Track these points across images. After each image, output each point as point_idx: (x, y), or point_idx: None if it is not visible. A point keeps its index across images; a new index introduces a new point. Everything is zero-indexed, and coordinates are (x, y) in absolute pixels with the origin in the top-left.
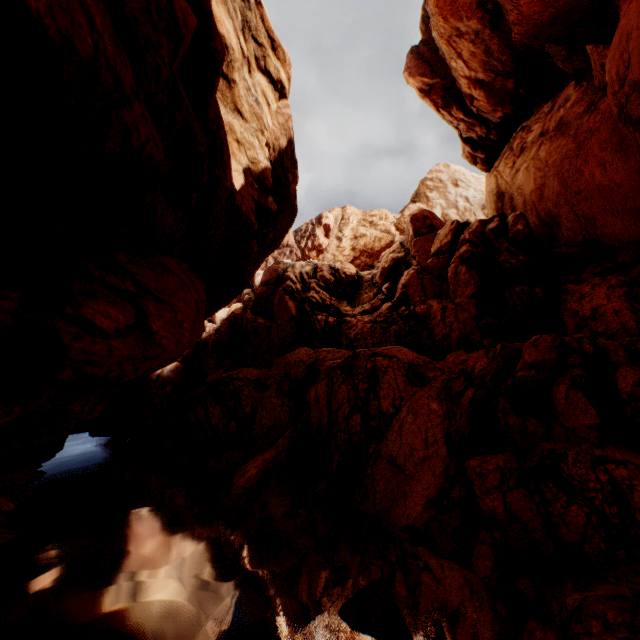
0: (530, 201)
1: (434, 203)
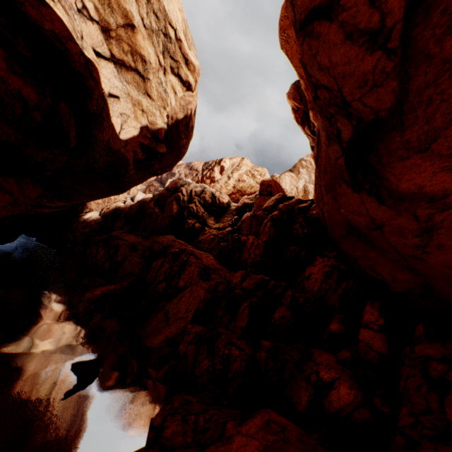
0: None
1: (302, 176)
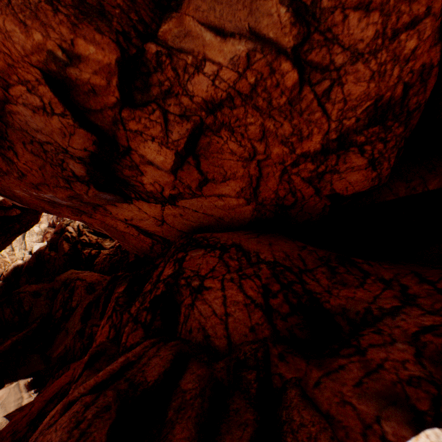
0: None
1: None
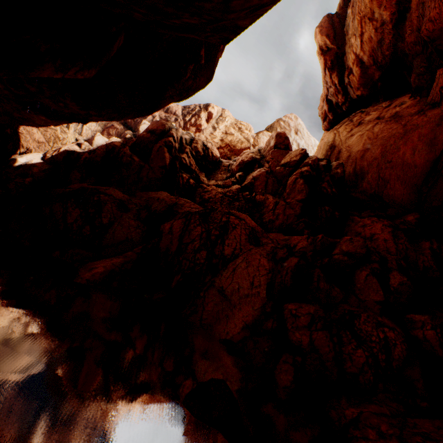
0: (354, 157)
1: None
